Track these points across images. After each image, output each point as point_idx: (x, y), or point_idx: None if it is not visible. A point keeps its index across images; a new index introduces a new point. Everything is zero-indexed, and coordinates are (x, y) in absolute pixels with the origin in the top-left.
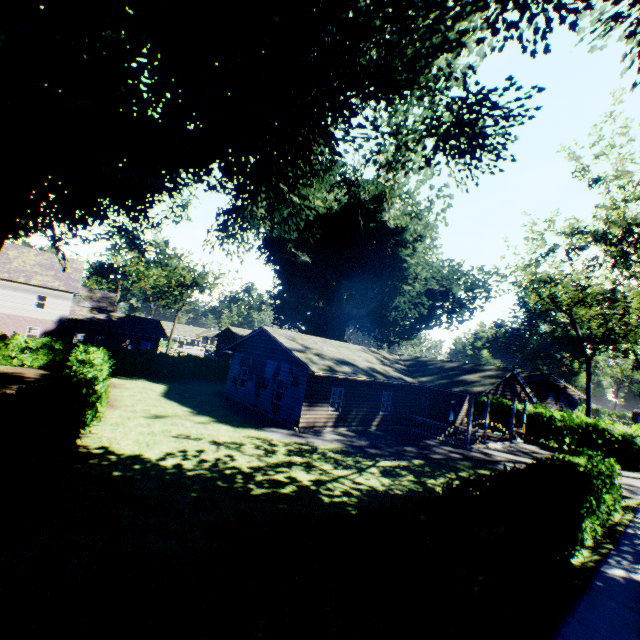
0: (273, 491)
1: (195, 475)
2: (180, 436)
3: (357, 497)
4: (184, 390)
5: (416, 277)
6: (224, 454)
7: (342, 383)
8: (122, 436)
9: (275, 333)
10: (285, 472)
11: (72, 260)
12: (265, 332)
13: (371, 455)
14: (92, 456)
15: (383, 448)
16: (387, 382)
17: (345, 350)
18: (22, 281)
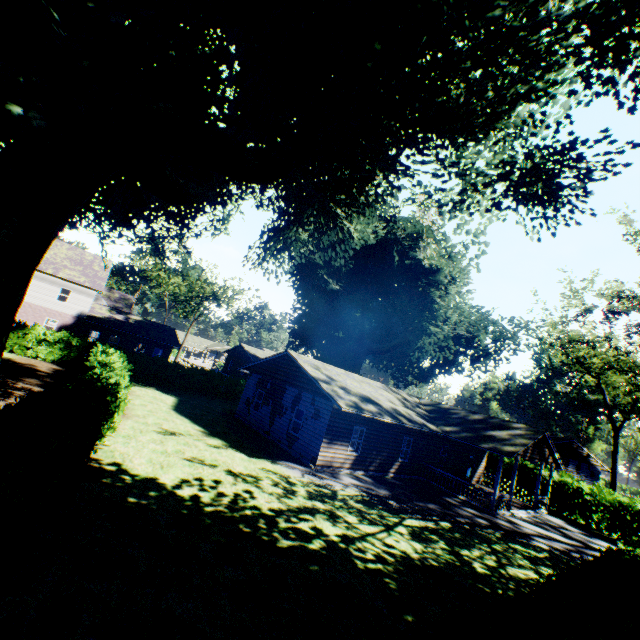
0: (300, 545)
1: (214, 512)
2: (194, 460)
3: (392, 565)
4: (194, 405)
5: (446, 320)
6: (242, 488)
7: (365, 422)
8: (135, 452)
9: (300, 359)
10: (309, 520)
11: (101, 258)
12: (288, 356)
13: (395, 509)
14: (104, 473)
15: (405, 502)
16: (409, 427)
17: (367, 386)
18: (50, 272)
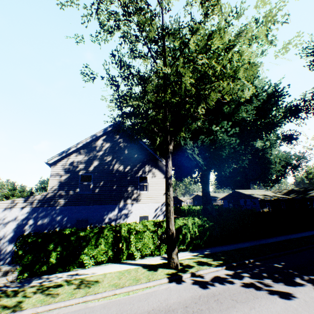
0: None
1: None
2: None
3: None
4: None
5: (275, 162)
6: None
7: (268, 201)
8: None
9: (240, 191)
10: None
11: None
12: (235, 191)
13: None
14: None
15: None
16: (281, 199)
17: (261, 192)
18: None
